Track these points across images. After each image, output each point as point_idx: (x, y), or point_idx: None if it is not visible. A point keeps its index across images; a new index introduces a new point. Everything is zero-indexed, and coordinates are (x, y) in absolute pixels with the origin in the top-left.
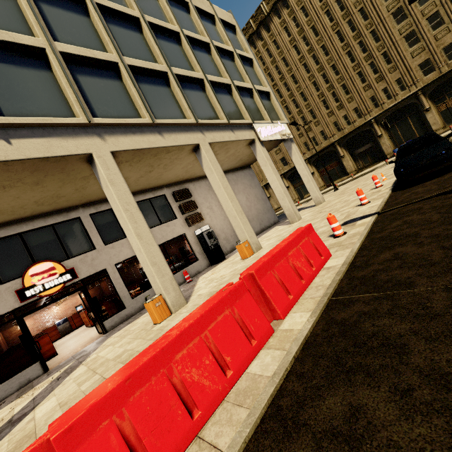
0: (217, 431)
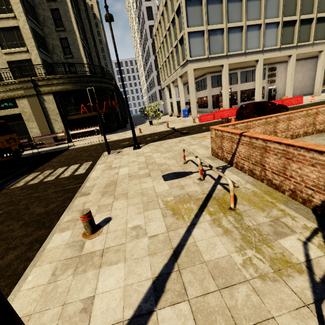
0: None
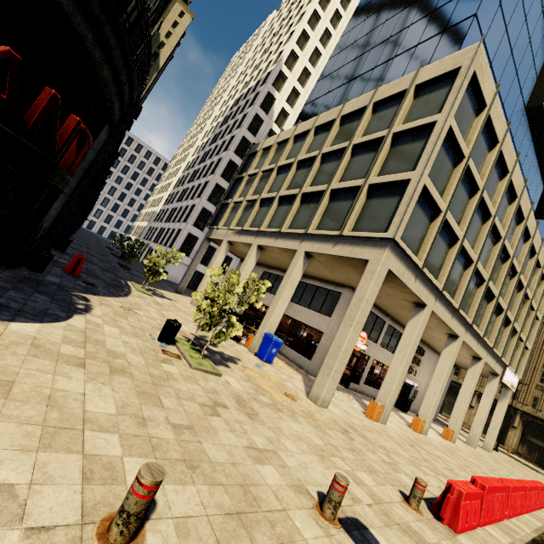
0: (537, 518)
